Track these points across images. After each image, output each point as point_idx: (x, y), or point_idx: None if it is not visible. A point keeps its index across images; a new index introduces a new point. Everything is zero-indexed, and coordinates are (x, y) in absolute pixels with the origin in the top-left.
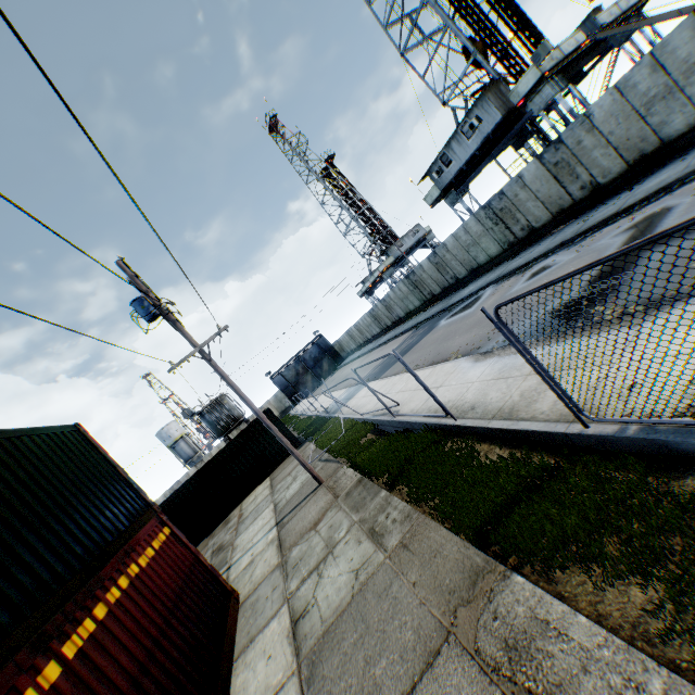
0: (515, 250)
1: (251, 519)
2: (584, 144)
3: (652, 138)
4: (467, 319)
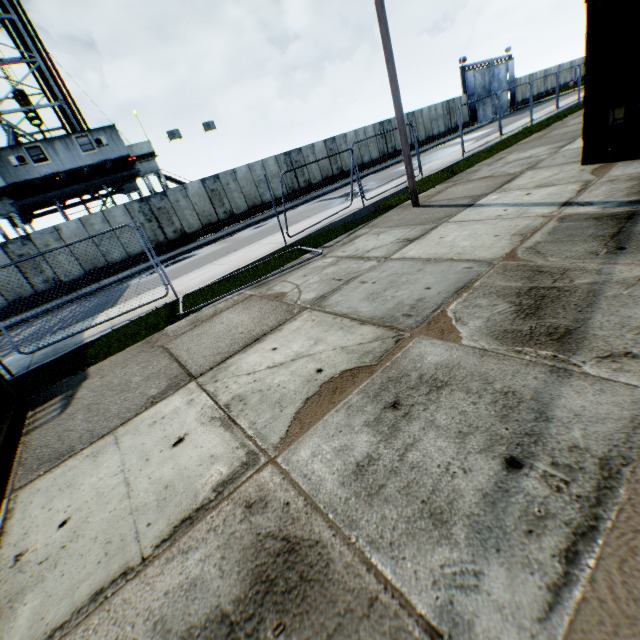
0: (163, 250)
1: (421, 275)
2: (231, 187)
3: (259, 199)
4: (227, 245)
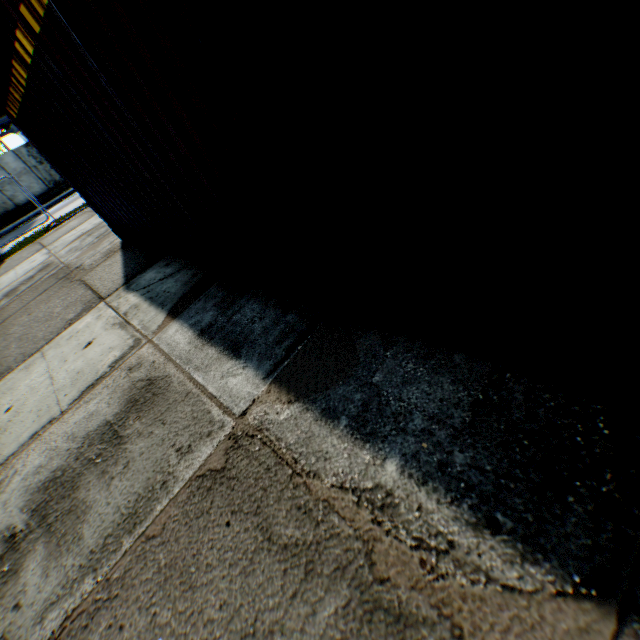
0: (63, 188)
1: None
2: None
3: None
4: None
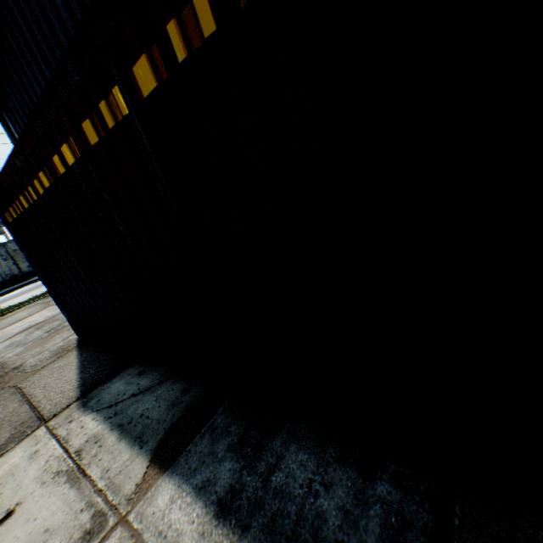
0: (18, 281)
1: None
2: None
3: None
4: None
